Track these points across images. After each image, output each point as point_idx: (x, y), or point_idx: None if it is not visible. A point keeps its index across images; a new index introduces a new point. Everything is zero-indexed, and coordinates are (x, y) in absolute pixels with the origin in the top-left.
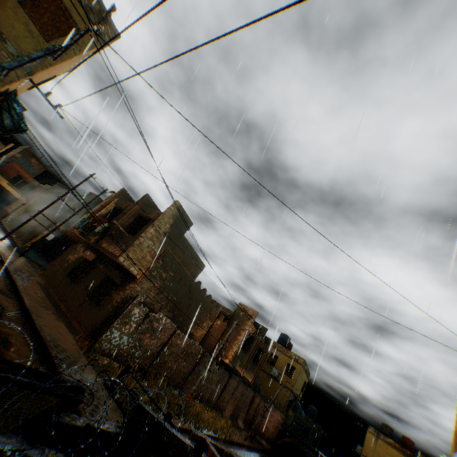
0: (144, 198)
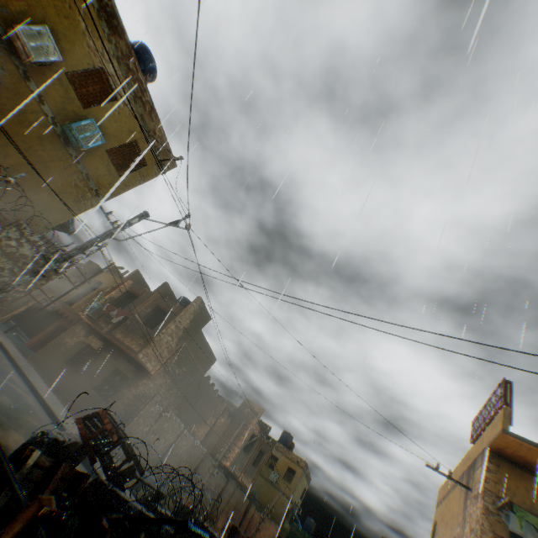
0: (163, 286)
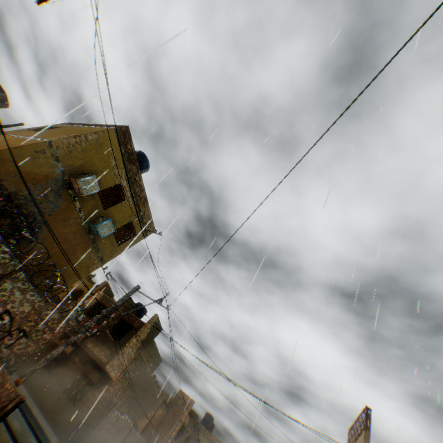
0: (128, 301)
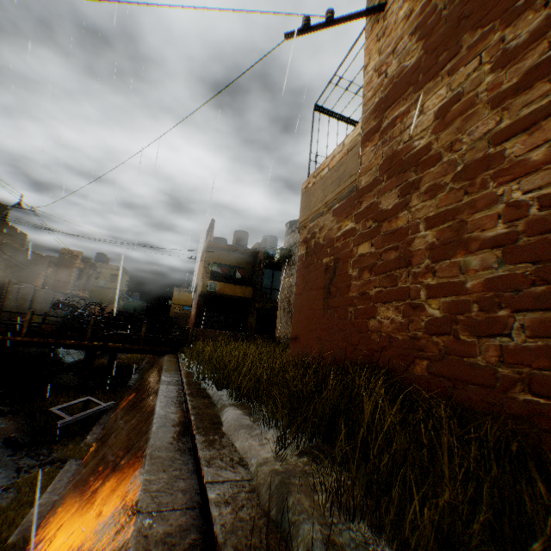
0: None
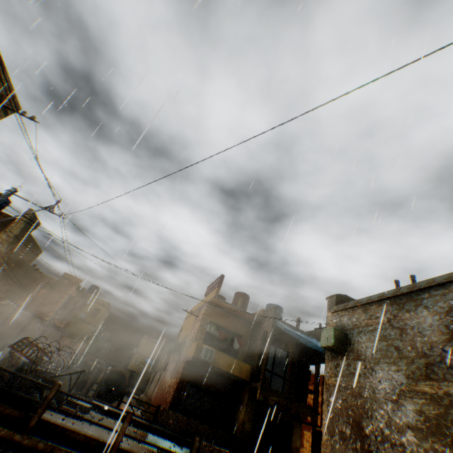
0: None
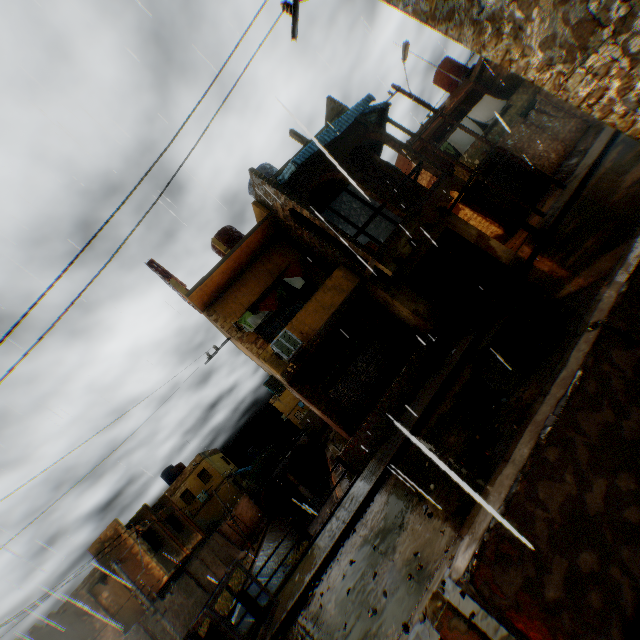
0: None
